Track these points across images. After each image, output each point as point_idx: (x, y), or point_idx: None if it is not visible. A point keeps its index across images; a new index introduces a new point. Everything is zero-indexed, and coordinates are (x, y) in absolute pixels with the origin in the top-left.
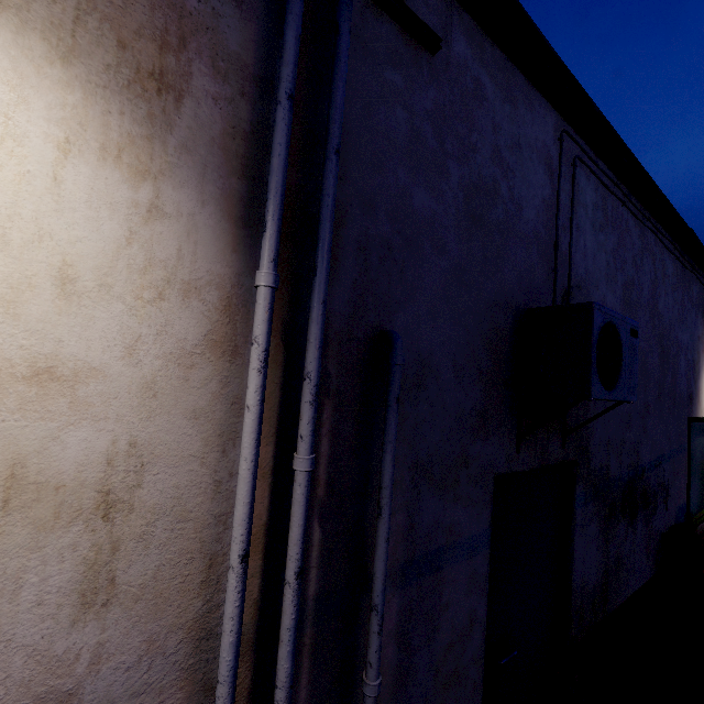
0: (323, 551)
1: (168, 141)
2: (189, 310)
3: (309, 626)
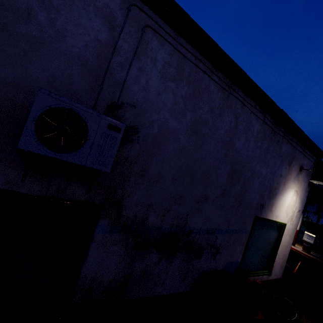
0: None
1: None
2: None
3: None
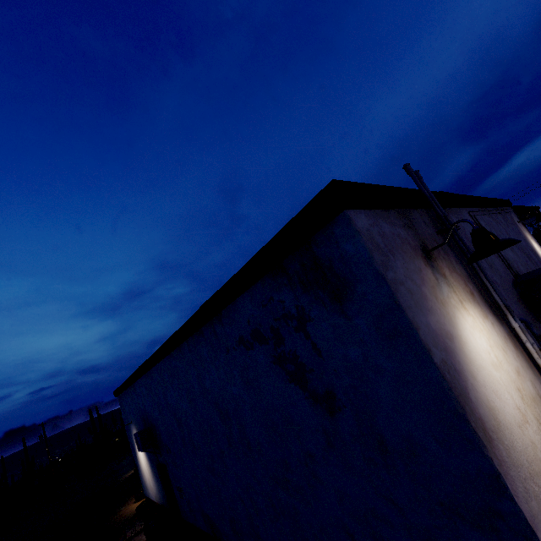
0: None
1: (481, 306)
2: (508, 343)
3: None
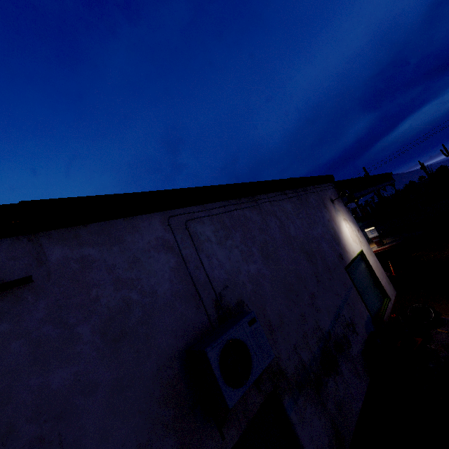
0: None
1: None
2: None
3: None
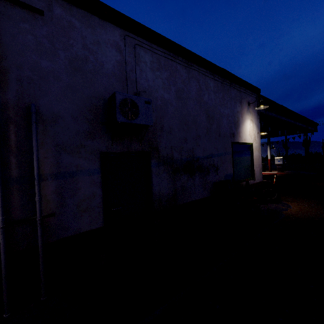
0: (18, 165)
1: None
2: None
3: (15, 184)
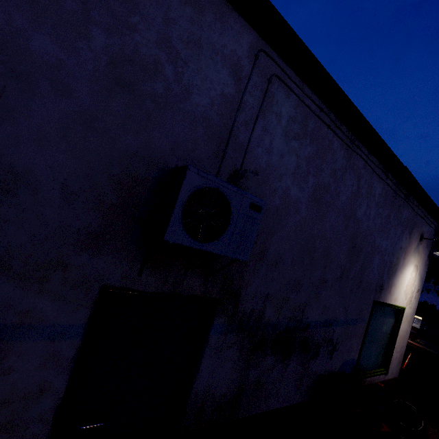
0: None
1: None
2: None
3: None
